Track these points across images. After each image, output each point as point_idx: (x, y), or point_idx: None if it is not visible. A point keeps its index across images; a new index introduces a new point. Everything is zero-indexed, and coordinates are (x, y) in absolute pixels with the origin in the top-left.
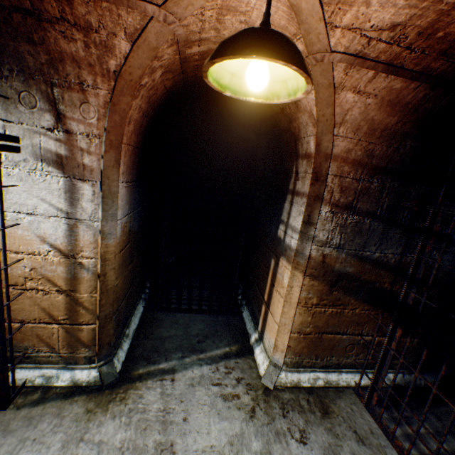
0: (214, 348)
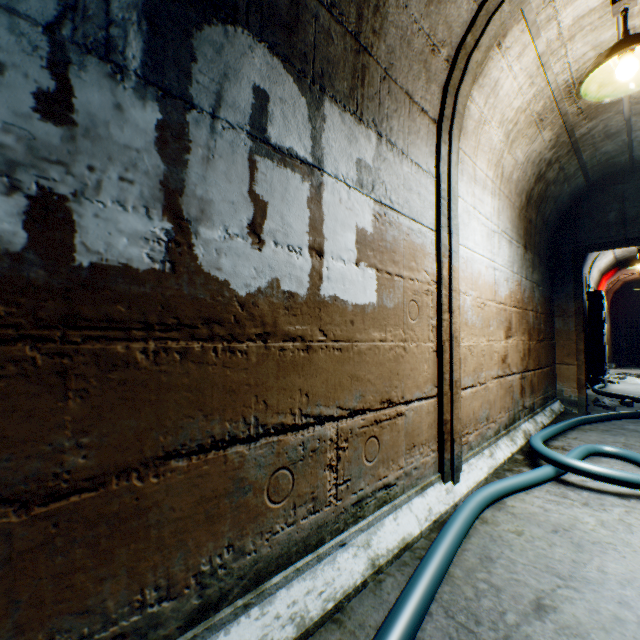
0: None
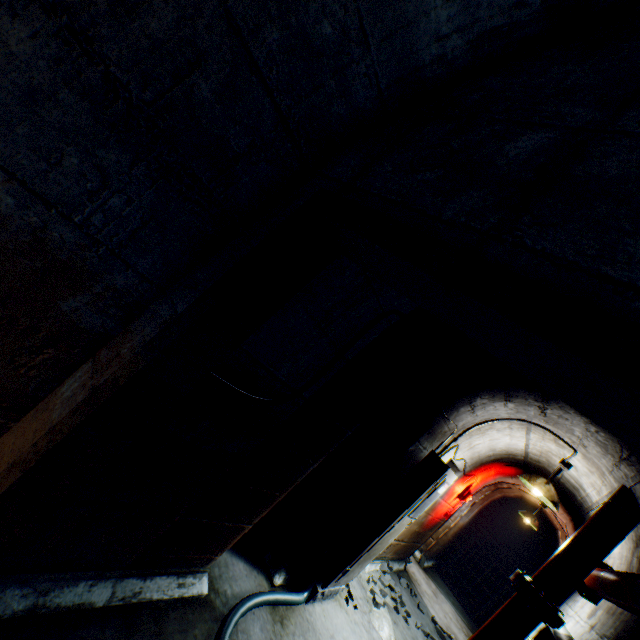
0: (458, 612)
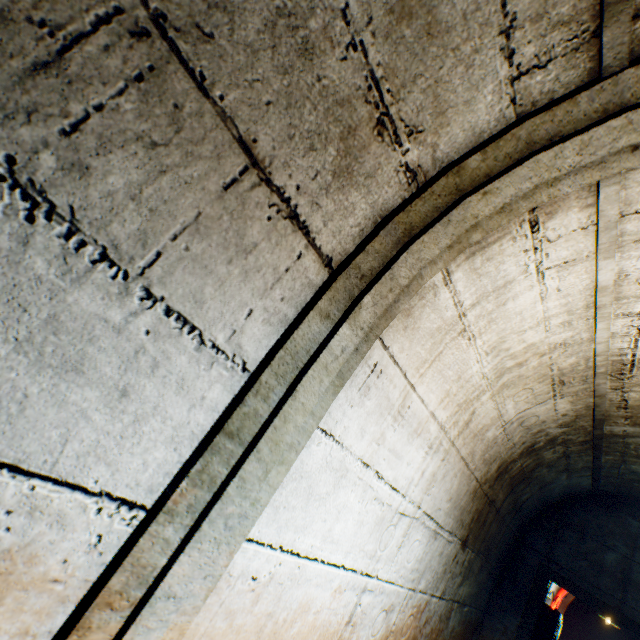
0: None
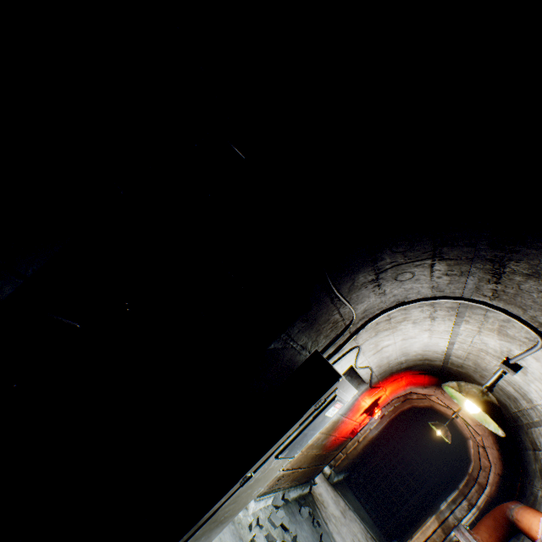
0: (368, 528)
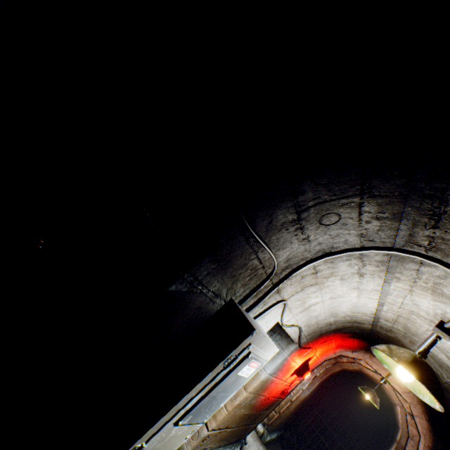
0: None
